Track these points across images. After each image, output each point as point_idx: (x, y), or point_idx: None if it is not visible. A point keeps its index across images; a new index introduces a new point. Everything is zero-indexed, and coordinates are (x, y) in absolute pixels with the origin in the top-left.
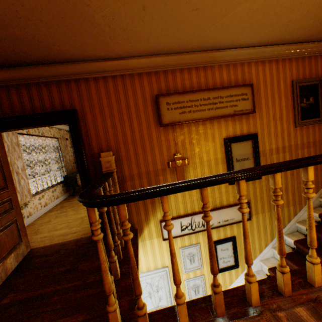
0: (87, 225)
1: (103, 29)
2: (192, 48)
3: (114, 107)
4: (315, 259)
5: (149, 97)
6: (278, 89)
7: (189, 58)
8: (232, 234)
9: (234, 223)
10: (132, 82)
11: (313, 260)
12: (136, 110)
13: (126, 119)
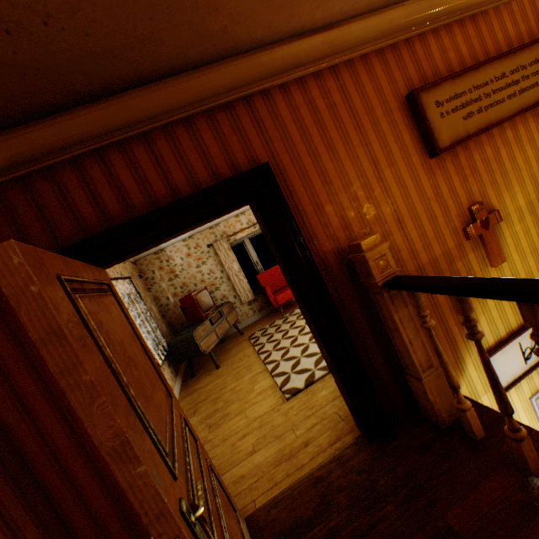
0: (310, 419)
1: None
2: None
3: (335, 140)
4: None
5: (393, 102)
6: None
7: (447, 1)
8: None
9: None
10: (354, 77)
11: None
12: (376, 136)
13: (364, 161)
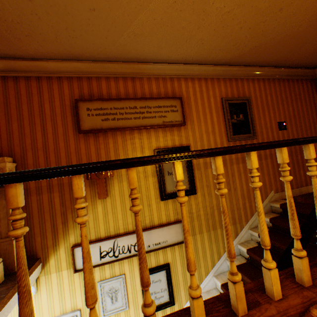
0: None
1: None
2: (116, 57)
3: (25, 109)
4: (195, 291)
5: (69, 101)
6: (209, 105)
7: (115, 67)
8: (166, 260)
9: (167, 247)
10: (50, 85)
11: (192, 292)
12: (52, 114)
13: (38, 123)
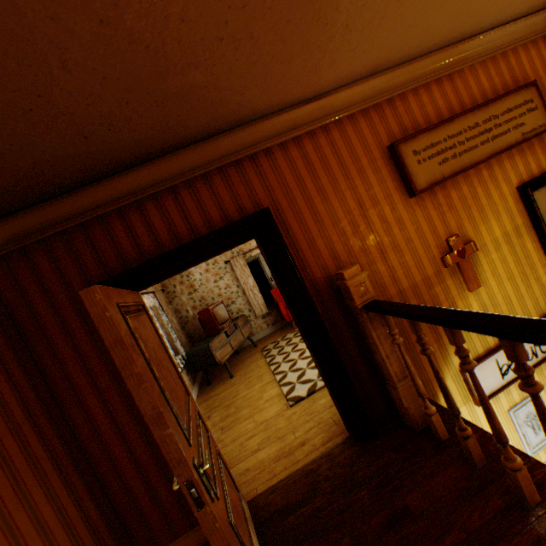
0: (309, 423)
1: (334, 34)
2: (433, 45)
3: (326, 186)
4: None
5: (377, 151)
6: None
7: (424, 66)
8: None
9: None
10: (342, 133)
11: None
12: (362, 181)
13: (351, 202)
